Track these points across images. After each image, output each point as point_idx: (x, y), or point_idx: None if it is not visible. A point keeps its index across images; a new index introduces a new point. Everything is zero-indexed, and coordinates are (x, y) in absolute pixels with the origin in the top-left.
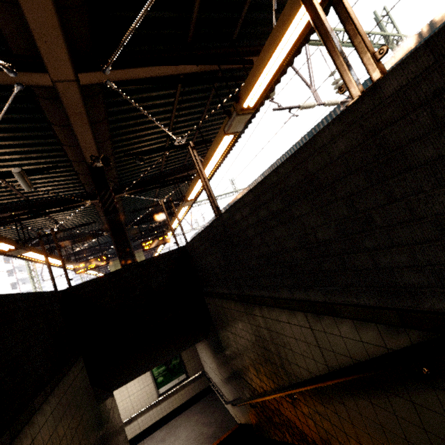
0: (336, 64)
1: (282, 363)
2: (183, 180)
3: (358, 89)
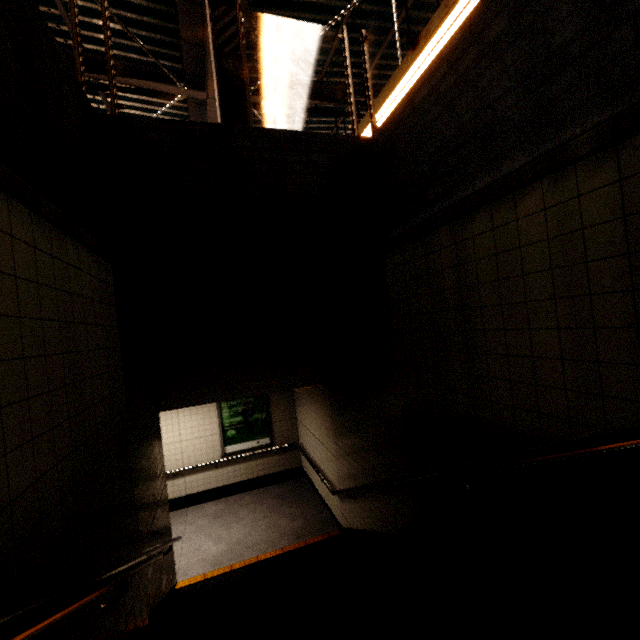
0: None
1: None
2: None
3: None
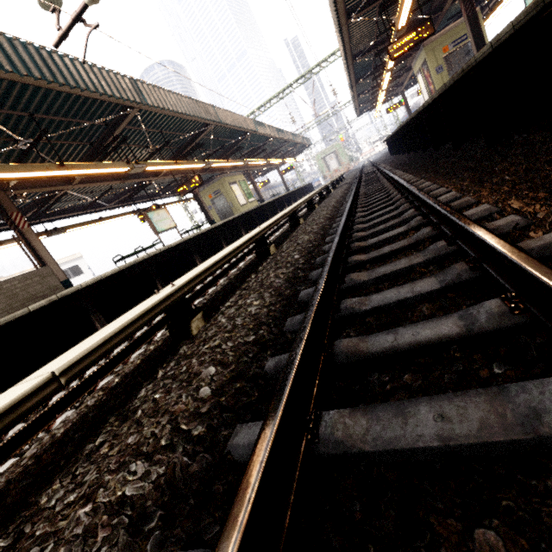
0: None
1: None
2: (120, 142)
3: None
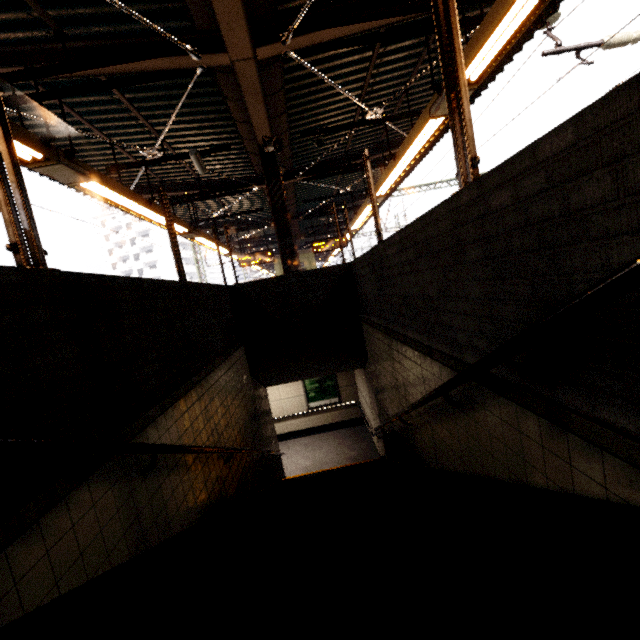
0: (455, 153)
1: (405, 394)
2: (375, 165)
3: (462, 182)
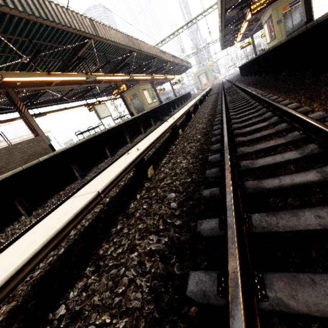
0: None
1: None
2: (81, 60)
3: None
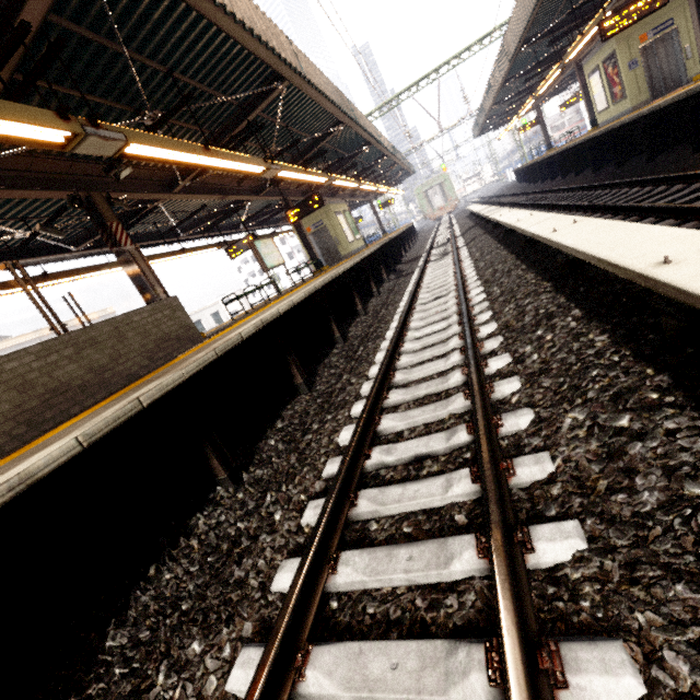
0: None
1: None
2: (252, 132)
3: None
